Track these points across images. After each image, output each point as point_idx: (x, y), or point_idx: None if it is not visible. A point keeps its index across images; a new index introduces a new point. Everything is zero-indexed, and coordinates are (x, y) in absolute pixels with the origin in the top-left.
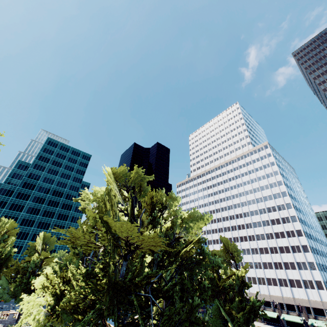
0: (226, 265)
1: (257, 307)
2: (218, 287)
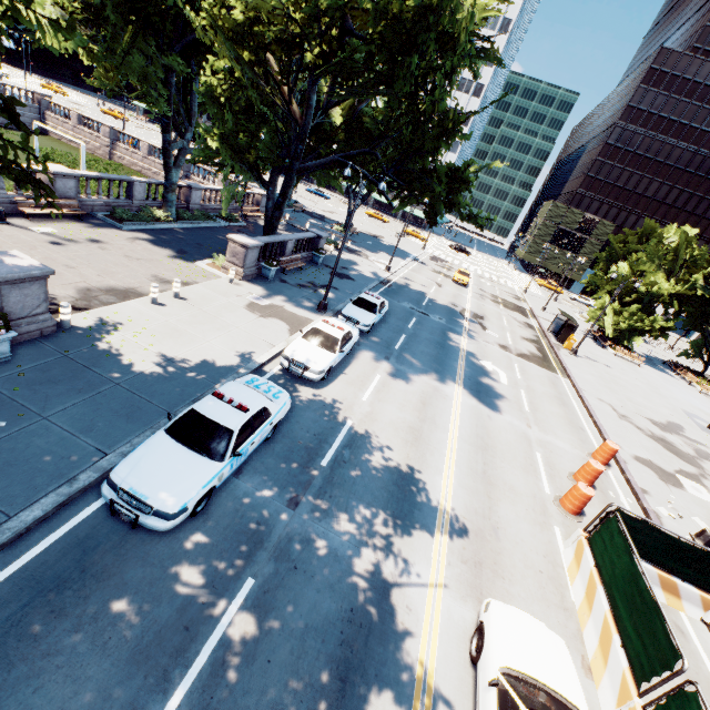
0: None
1: None
2: None
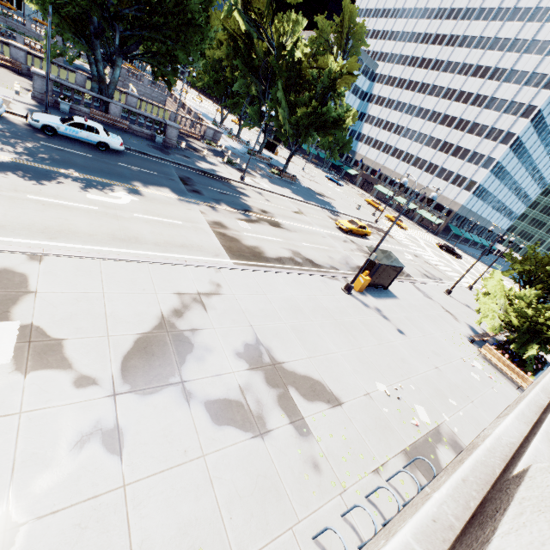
0: (325, 51)
1: (331, 119)
2: (300, 79)
